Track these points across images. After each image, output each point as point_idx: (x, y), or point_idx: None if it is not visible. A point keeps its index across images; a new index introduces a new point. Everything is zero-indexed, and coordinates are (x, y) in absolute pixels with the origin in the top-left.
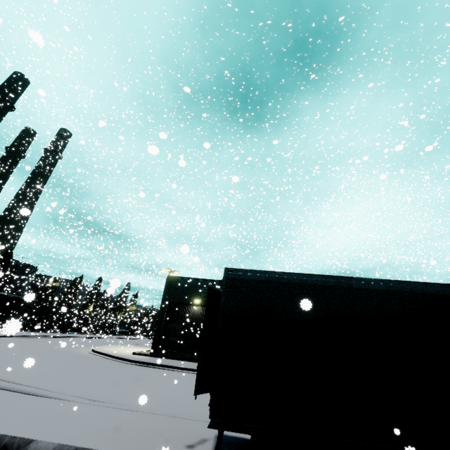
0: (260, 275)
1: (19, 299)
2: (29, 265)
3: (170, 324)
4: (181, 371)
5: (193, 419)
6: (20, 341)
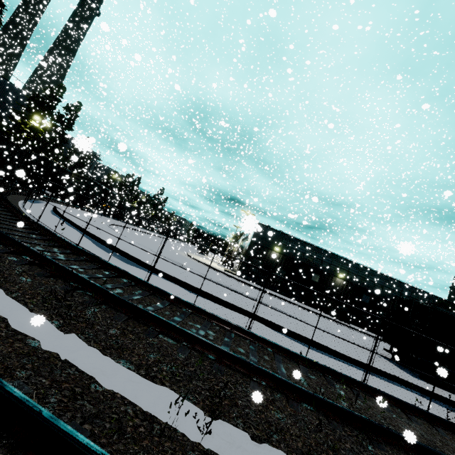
0: (449, 313)
1: (110, 193)
2: (96, 153)
3: (253, 259)
4: (273, 296)
5: (356, 342)
6: (134, 234)
